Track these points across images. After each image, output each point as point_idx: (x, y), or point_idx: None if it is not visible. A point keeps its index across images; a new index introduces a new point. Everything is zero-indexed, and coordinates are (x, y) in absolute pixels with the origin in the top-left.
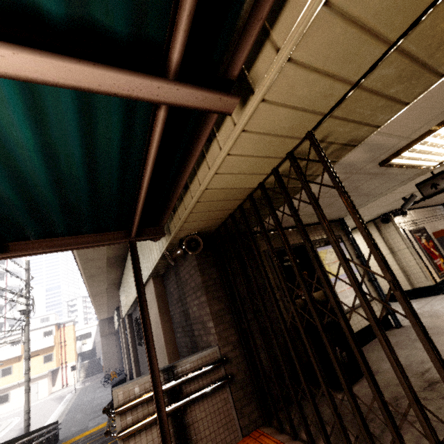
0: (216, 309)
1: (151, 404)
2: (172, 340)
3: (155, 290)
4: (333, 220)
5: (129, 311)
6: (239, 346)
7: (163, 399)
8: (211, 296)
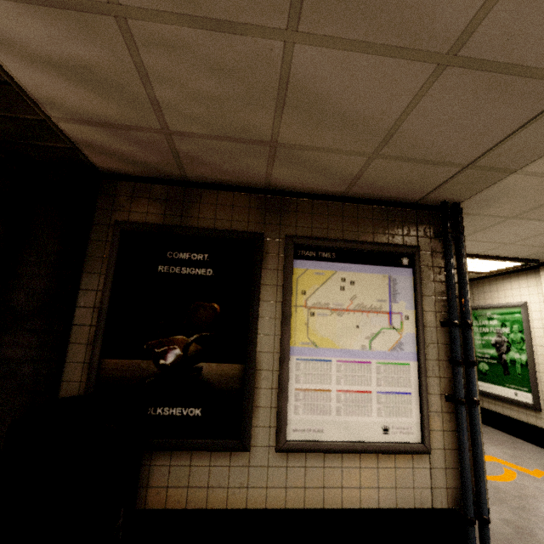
0: None
1: None
2: None
3: None
4: (419, 202)
5: None
6: None
7: None
8: None
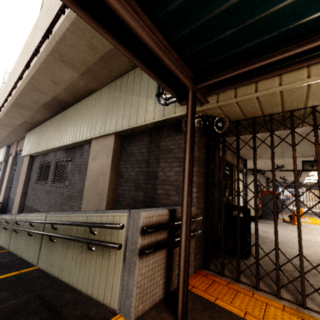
0: (199, 180)
1: (159, 233)
2: (113, 190)
3: (114, 145)
4: (242, 158)
5: (38, 153)
6: (203, 212)
7: (189, 233)
8: (199, 170)
